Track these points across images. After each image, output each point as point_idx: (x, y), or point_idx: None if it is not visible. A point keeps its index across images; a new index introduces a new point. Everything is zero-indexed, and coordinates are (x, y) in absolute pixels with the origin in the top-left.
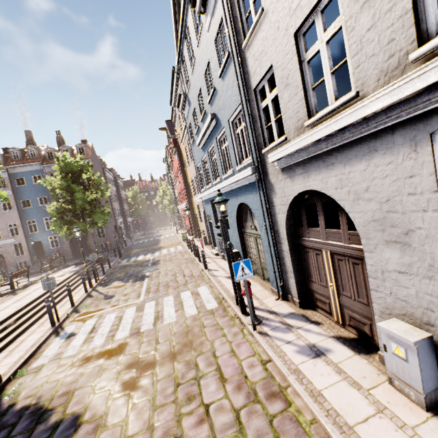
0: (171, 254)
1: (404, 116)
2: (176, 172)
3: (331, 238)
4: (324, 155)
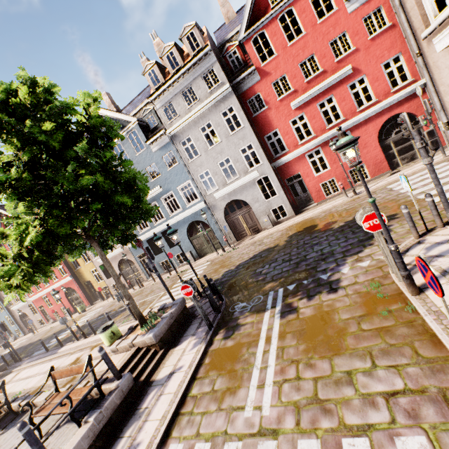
0: (104, 309)
1: (251, 179)
2: None
3: (240, 211)
4: (234, 190)
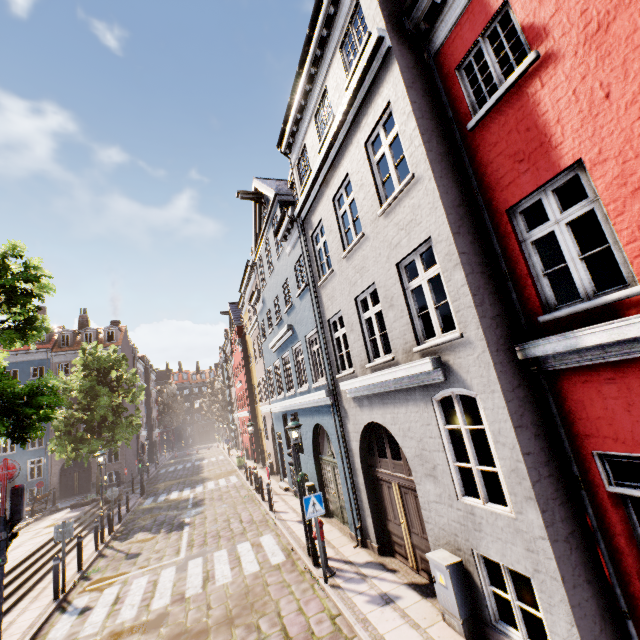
0: (221, 490)
1: (416, 383)
2: (236, 366)
3: (397, 470)
4: (381, 394)
